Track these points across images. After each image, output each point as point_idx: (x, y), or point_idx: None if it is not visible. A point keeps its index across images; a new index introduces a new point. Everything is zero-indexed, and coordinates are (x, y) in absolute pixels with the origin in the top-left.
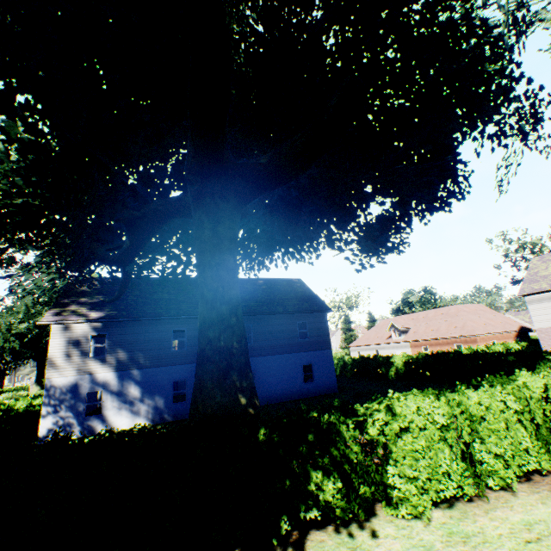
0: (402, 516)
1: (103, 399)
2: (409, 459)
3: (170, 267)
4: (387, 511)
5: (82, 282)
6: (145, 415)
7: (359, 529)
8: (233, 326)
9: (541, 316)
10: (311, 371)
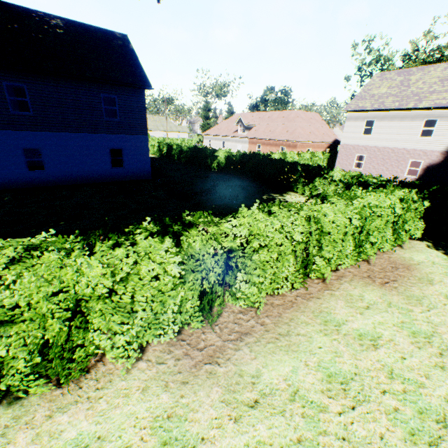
0: None
1: None
2: None
3: None
4: None
5: None
6: None
7: None
8: None
9: (350, 134)
10: (121, 156)
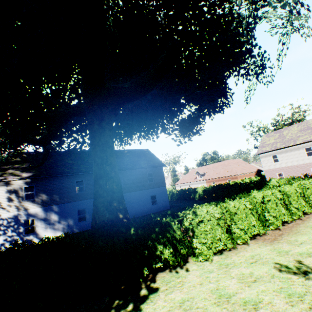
0: (200, 261)
1: (35, 223)
2: (203, 234)
3: (72, 145)
4: (194, 260)
5: (17, 156)
6: (62, 230)
7: (181, 269)
8: (113, 177)
9: (266, 164)
10: (155, 198)
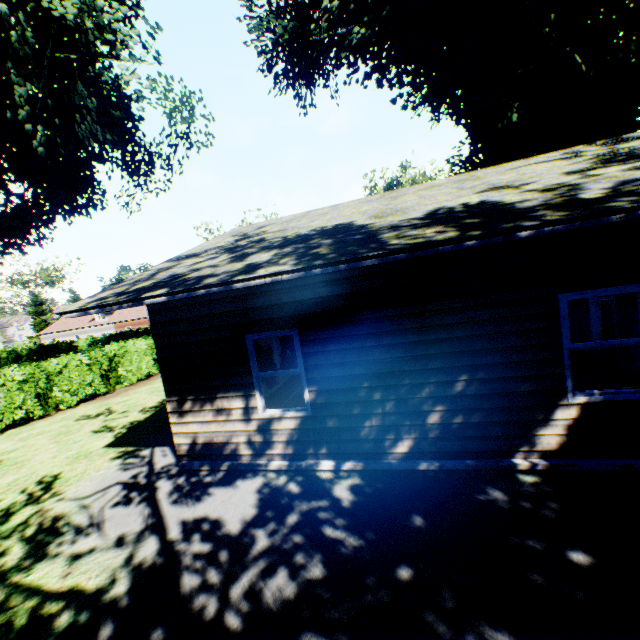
0: None
1: None
2: None
3: None
4: None
5: None
6: None
7: None
8: None
9: None
10: None
